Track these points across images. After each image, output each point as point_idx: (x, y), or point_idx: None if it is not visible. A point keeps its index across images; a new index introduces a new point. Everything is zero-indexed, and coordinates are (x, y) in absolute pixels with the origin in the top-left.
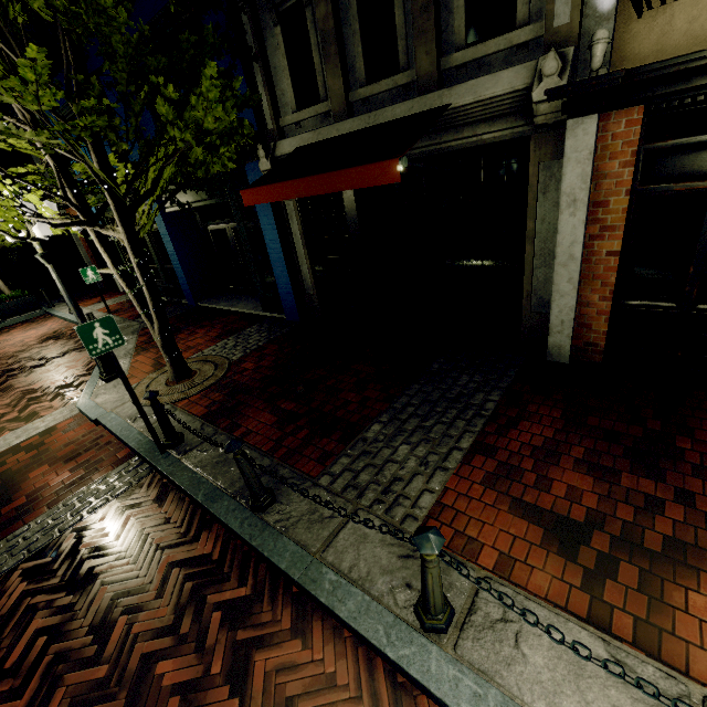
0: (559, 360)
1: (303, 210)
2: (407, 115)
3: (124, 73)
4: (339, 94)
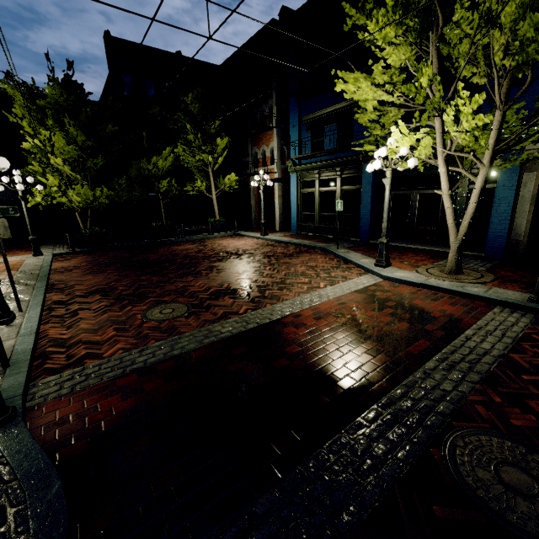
0: None
1: None
2: None
3: None
4: None
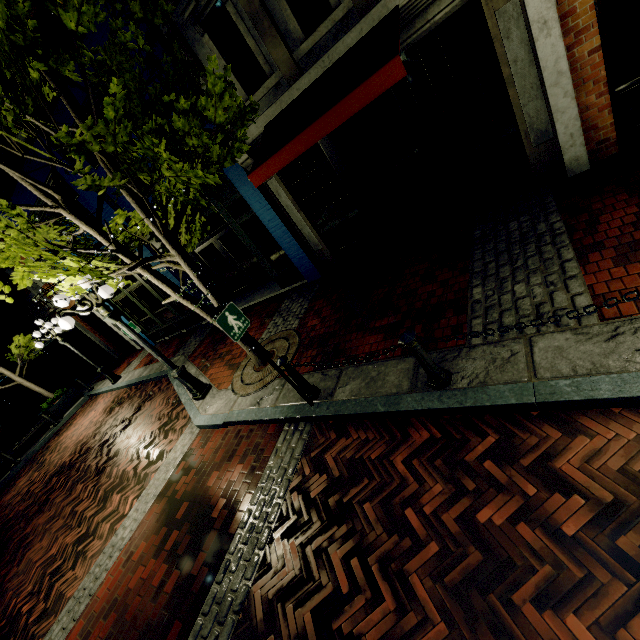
0: (580, 171)
1: (286, 180)
2: (359, 39)
3: (138, 108)
4: (285, 59)
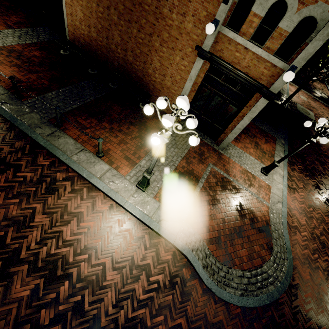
0: None
1: None
2: None
3: None
4: None
